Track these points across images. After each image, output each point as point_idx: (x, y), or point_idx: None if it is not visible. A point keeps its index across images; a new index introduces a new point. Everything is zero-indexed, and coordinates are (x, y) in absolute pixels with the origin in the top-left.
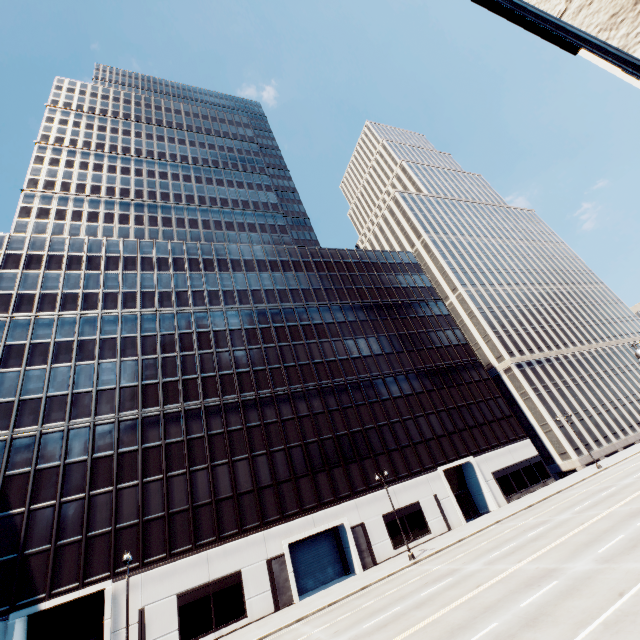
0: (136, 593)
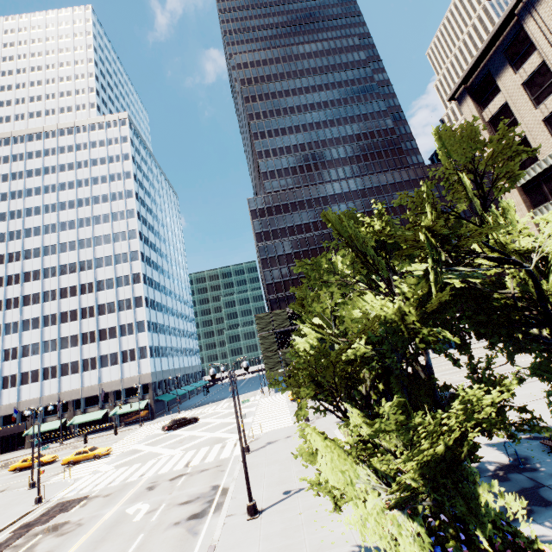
0: None
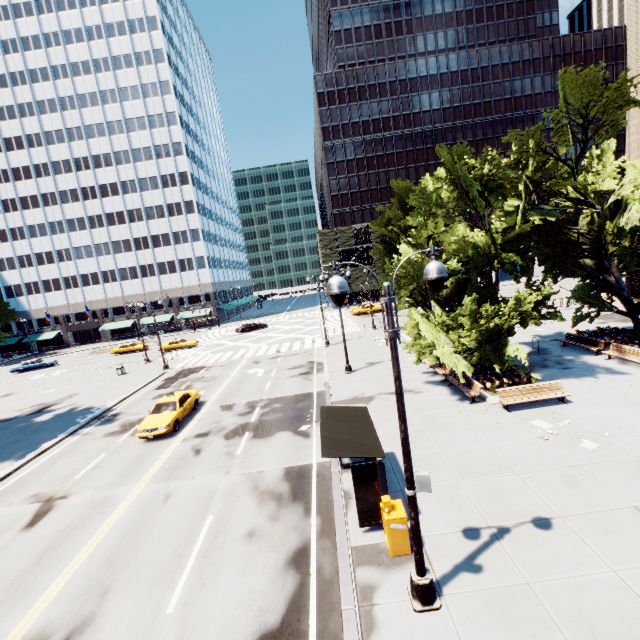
0: None
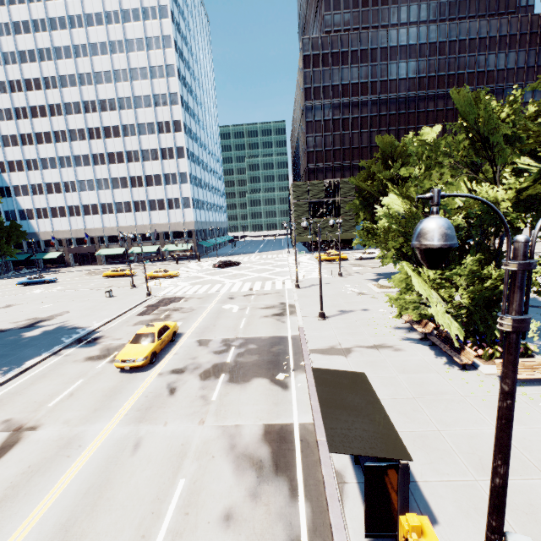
0: None
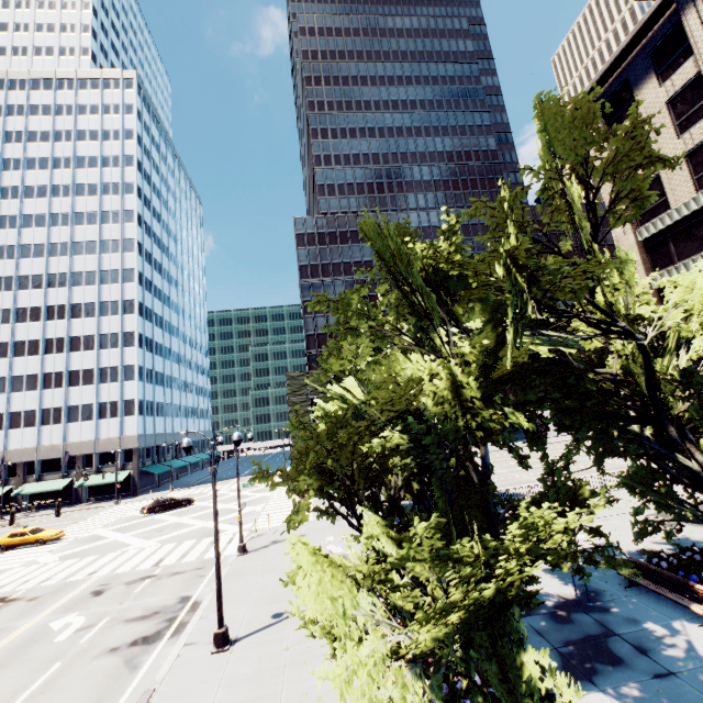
0: None
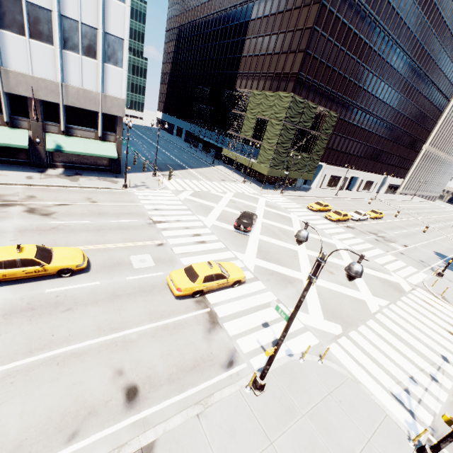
0: (326, 170)
